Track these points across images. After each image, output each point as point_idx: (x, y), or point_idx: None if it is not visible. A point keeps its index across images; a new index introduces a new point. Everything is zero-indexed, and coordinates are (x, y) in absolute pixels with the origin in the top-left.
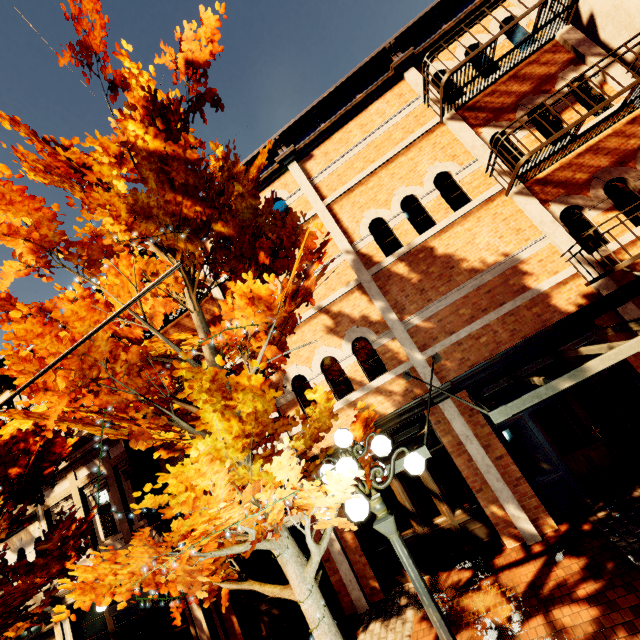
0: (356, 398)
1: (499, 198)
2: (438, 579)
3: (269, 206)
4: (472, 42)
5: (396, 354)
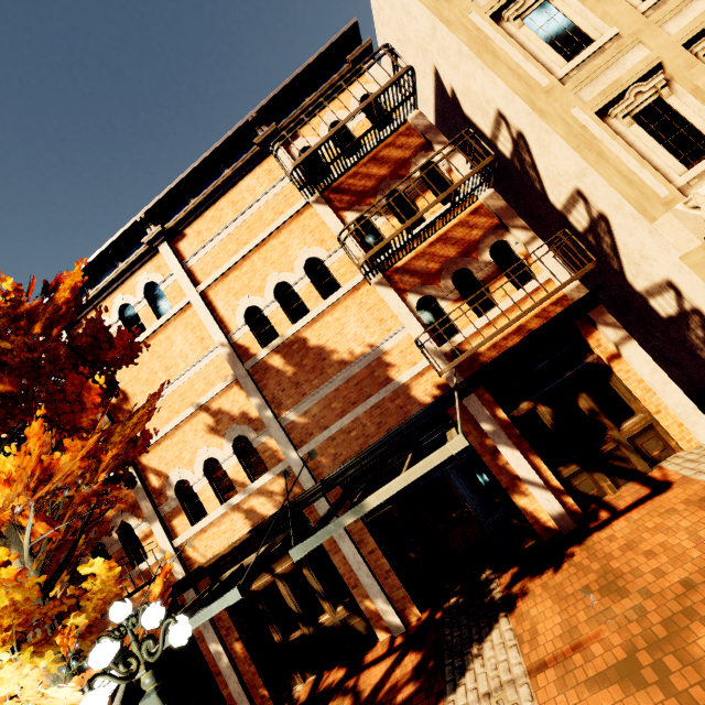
0: (238, 501)
1: (364, 287)
2: (320, 680)
3: (97, 324)
4: (335, 118)
5: (275, 452)
